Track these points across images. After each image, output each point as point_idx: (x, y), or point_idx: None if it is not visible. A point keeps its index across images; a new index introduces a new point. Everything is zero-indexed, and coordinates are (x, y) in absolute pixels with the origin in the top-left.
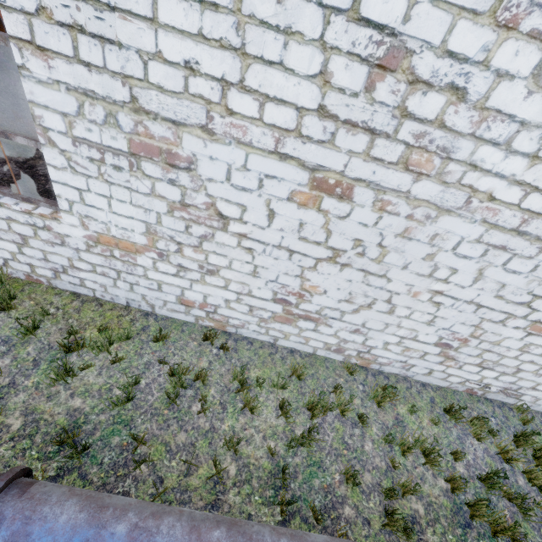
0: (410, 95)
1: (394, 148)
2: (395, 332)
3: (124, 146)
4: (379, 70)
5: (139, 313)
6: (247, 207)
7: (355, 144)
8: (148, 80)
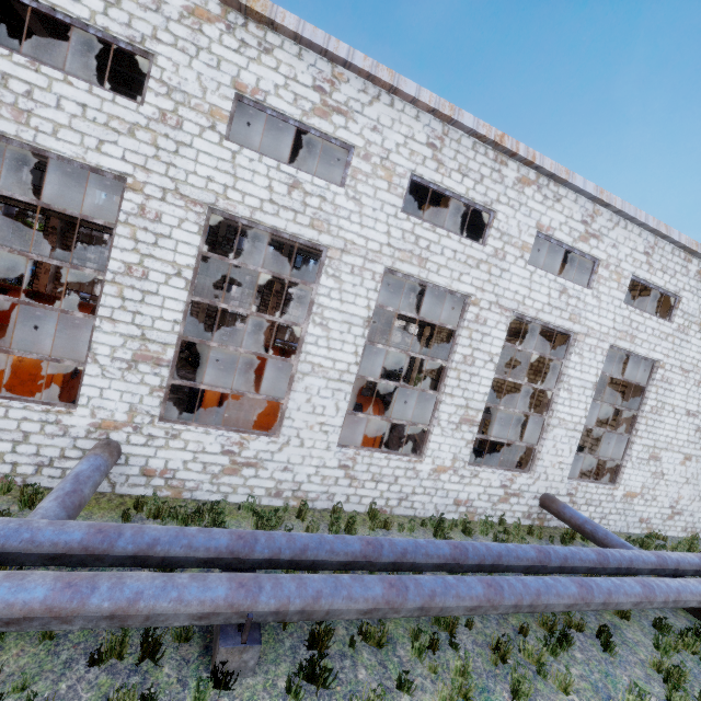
0: (700, 435)
1: (698, 446)
2: (700, 510)
3: (647, 457)
4: (696, 431)
5: (626, 534)
6: (669, 469)
7: (692, 446)
8: (658, 440)
